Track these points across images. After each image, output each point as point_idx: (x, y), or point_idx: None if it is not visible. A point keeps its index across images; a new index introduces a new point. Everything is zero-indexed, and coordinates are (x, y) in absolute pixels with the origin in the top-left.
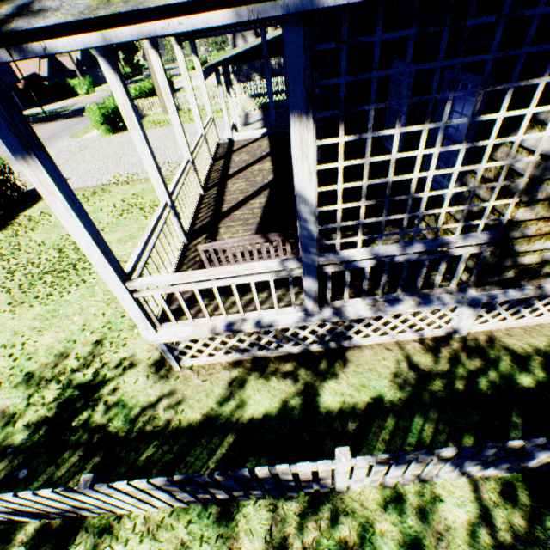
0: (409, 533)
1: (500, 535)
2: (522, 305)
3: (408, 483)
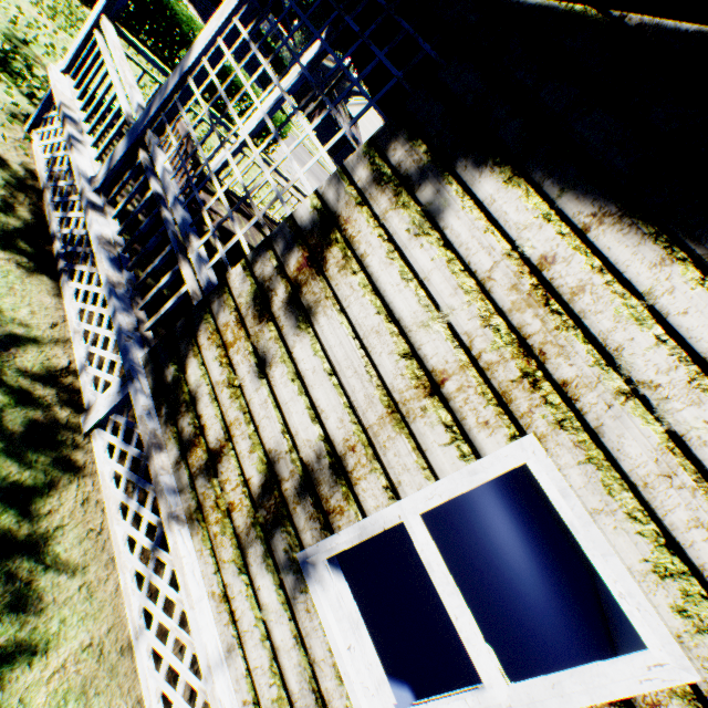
0: None
1: None
2: (141, 480)
3: None
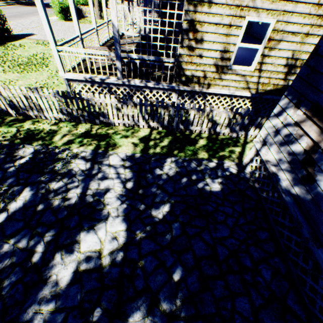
0: (127, 134)
1: (151, 138)
2: (193, 98)
3: (132, 125)
